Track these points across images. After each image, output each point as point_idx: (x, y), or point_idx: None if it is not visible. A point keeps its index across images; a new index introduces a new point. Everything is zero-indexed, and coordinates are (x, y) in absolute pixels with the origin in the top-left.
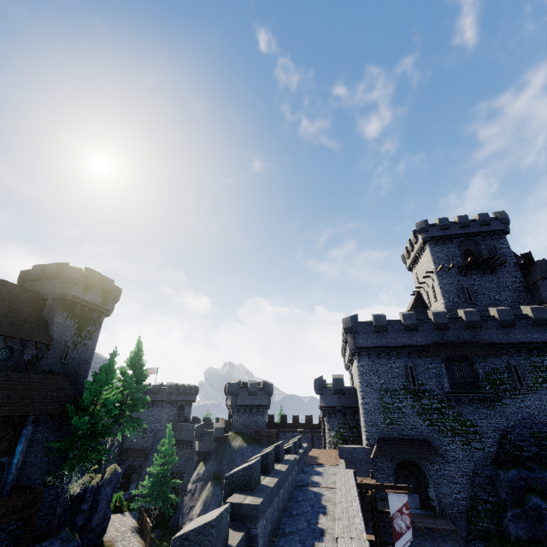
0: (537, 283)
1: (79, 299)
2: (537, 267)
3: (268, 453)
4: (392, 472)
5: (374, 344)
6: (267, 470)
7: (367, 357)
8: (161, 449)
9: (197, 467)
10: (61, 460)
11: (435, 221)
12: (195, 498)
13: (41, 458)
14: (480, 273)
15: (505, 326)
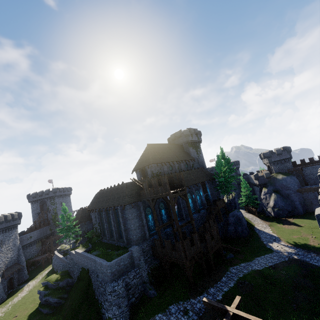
0: None
1: (192, 141)
2: None
3: None
4: None
5: None
6: None
7: None
8: (242, 186)
9: (262, 189)
10: (217, 193)
11: None
12: (267, 200)
13: (213, 193)
14: None
15: None
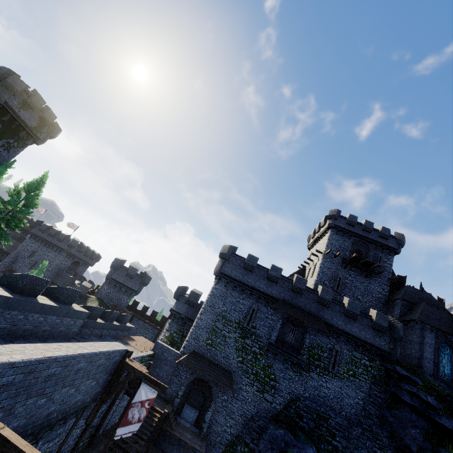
0: (396, 300)
1: (11, 109)
2: (403, 289)
3: (30, 276)
4: (187, 383)
5: (236, 277)
6: (17, 289)
7: (224, 284)
8: None
9: None
10: None
11: (346, 216)
12: None
13: None
14: (358, 272)
15: (348, 315)
